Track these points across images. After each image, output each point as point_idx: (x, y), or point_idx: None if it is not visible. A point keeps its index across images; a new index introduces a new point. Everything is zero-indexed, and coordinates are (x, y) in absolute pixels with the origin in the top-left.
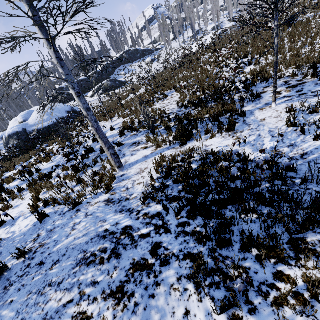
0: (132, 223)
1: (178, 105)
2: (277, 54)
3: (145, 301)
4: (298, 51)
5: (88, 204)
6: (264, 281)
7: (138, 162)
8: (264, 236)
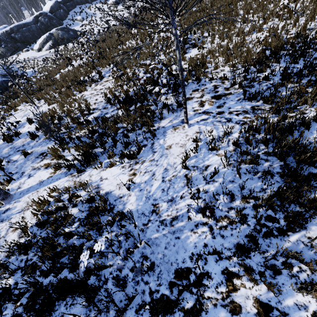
0: None
1: (104, 99)
2: (181, 71)
3: None
4: (244, 38)
5: None
6: None
7: (30, 190)
8: None
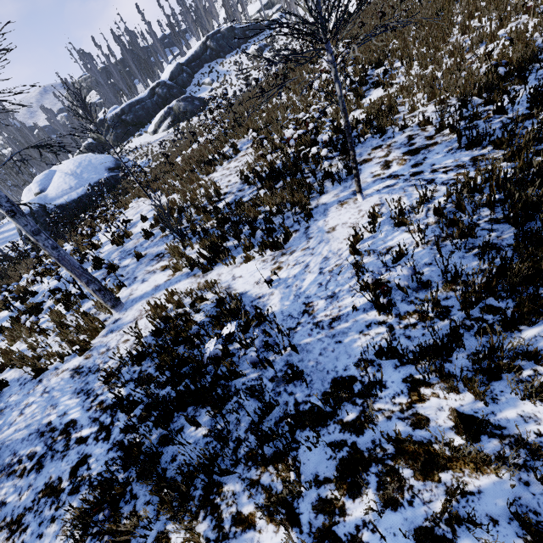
0: (80, 415)
1: (240, 178)
2: (344, 112)
3: (32, 541)
4: (463, 57)
5: (55, 372)
6: (144, 541)
7: (144, 297)
8: (190, 469)
